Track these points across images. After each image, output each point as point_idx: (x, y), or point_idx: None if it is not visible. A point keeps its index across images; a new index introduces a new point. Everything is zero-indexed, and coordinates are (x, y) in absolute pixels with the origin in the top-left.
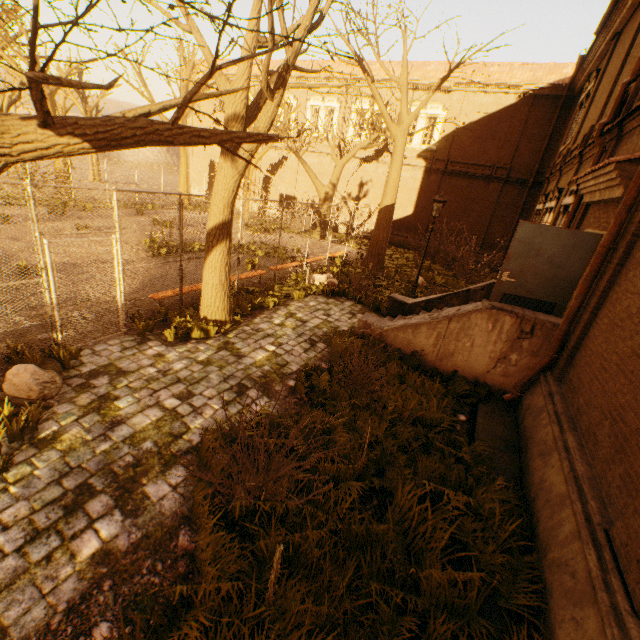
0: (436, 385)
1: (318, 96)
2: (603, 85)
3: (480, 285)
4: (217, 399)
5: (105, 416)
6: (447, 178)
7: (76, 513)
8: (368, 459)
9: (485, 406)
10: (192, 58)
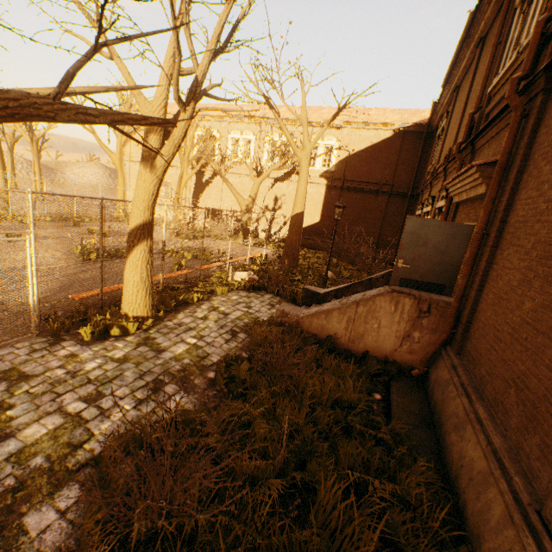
0: (351, 366)
1: (237, 130)
2: (453, 121)
3: (380, 274)
4: (129, 398)
5: None
6: (345, 193)
7: None
8: (289, 451)
9: (397, 383)
10: (130, 99)
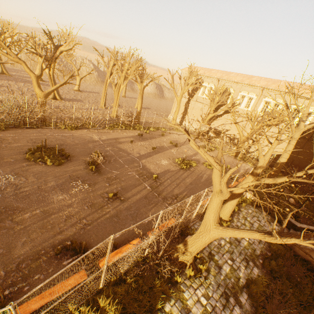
0: None
1: (246, 91)
2: None
3: None
4: (241, 264)
5: (215, 263)
6: (310, 142)
7: (228, 301)
8: (305, 313)
9: None
10: (194, 73)
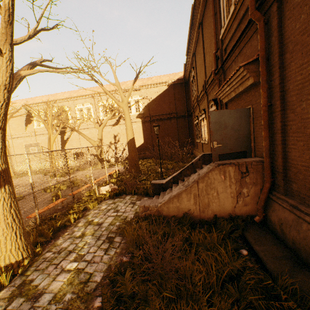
0: (214, 234)
1: (80, 104)
2: (198, 69)
3: (197, 158)
4: None
5: None
6: (153, 123)
7: None
8: None
9: (249, 233)
10: None
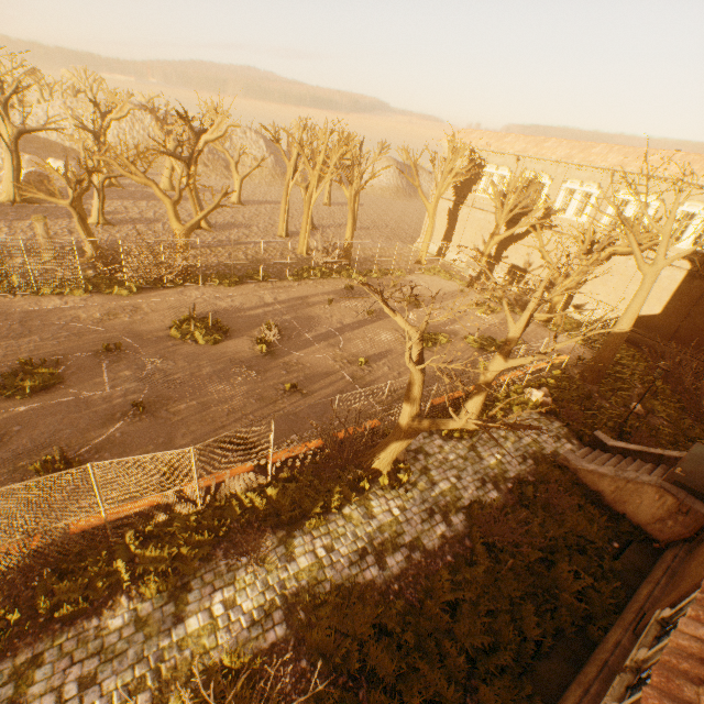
0: (603, 519)
1: (576, 180)
2: None
3: (673, 455)
4: (472, 484)
5: (429, 478)
6: None
7: (432, 517)
8: (547, 544)
9: (636, 544)
10: (460, 152)
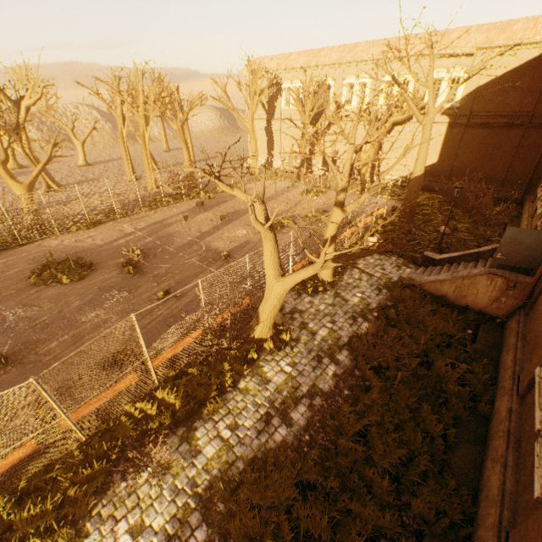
0: (454, 315)
1: (352, 75)
2: None
3: (487, 249)
4: (346, 323)
5: (308, 331)
6: (469, 129)
7: (321, 363)
8: (420, 350)
9: (484, 325)
10: (258, 72)
